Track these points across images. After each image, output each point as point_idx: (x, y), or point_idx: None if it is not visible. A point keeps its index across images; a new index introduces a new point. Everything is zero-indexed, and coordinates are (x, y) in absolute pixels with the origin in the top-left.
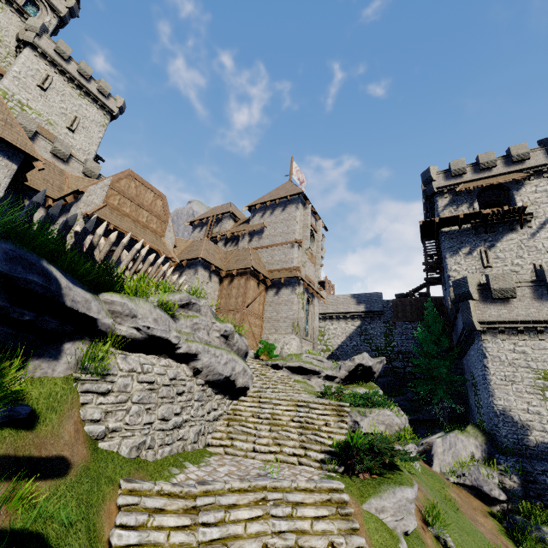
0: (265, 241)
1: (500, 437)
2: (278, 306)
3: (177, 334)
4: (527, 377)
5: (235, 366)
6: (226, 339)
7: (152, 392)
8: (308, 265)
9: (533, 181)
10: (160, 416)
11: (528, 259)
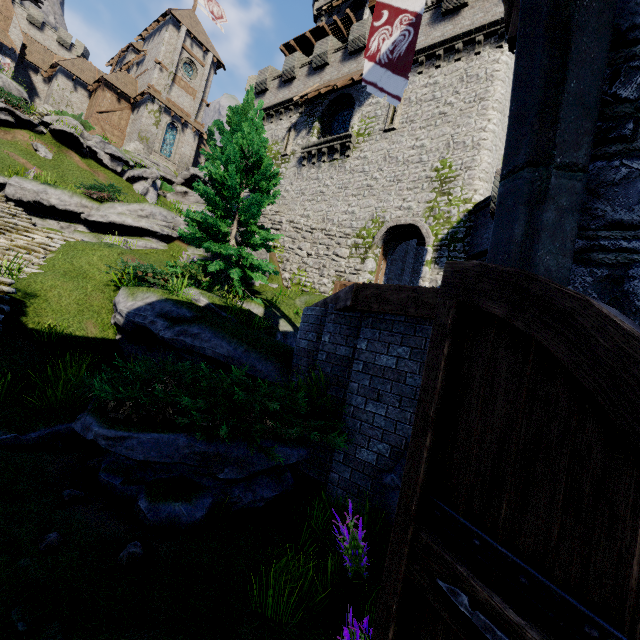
0: (143, 68)
1: None
2: (136, 122)
3: None
4: None
5: None
6: None
7: None
8: (179, 94)
9: None
10: None
11: None
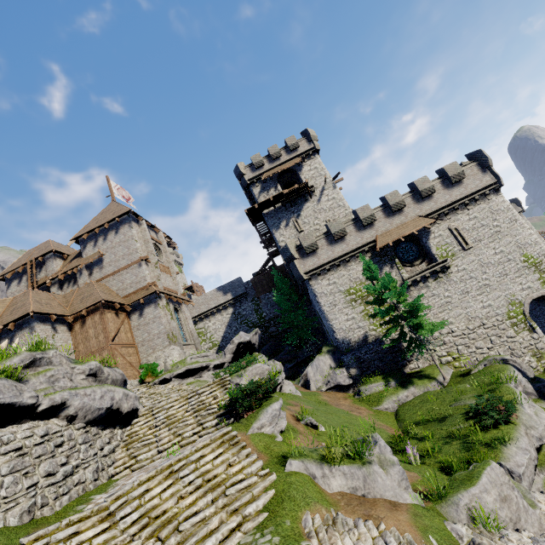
0: (108, 270)
1: (340, 344)
2: (147, 327)
3: (32, 393)
4: (341, 298)
5: (113, 396)
6: (95, 377)
7: (24, 457)
8: (164, 277)
9: (307, 163)
10: (44, 474)
11: (321, 218)
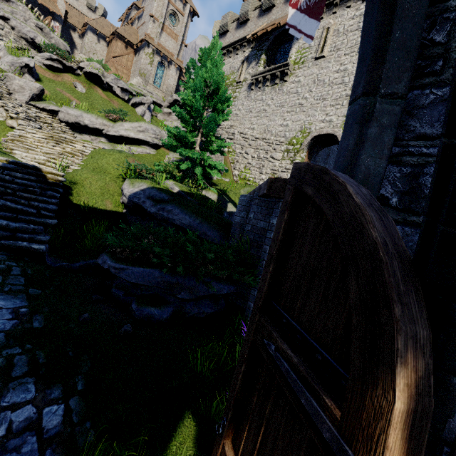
0: (142, 21)
1: None
2: (137, 63)
3: None
4: None
5: (37, 37)
6: (41, 30)
7: None
8: (166, 39)
9: None
10: None
11: None
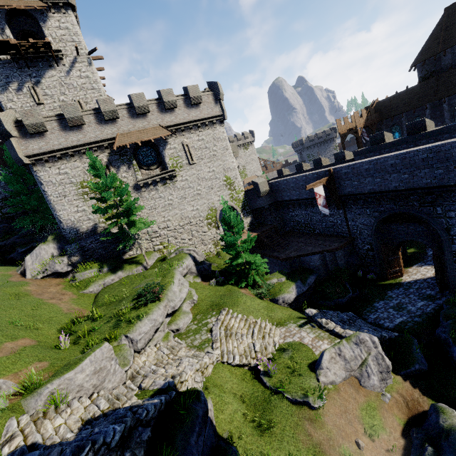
0: None
1: (67, 234)
2: None
3: None
4: (73, 189)
5: None
6: None
7: None
8: None
9: (56, 15)
10: None
11: (70, 95)
